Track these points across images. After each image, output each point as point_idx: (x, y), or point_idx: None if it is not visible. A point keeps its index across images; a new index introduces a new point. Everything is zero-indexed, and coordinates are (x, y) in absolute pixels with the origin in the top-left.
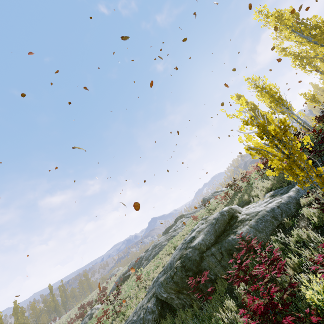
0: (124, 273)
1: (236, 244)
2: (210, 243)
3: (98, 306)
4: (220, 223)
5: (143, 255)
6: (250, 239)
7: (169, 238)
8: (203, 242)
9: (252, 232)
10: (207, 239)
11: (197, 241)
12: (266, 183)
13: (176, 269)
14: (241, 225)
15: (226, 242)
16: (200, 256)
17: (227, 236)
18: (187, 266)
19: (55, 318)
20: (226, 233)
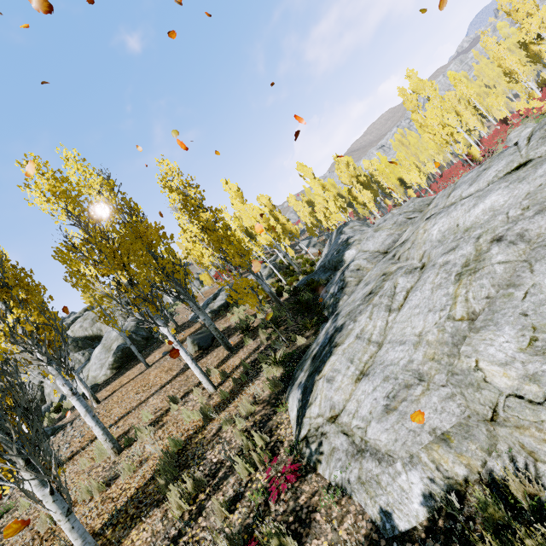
0: None
1: None
2: None
3: None
4: None
5: None
6: None
7: None
8: None
9: None
10: None
11: None
12: None
13: None
14: None
15: None
16: None
17: None
18: None
19: None
20: None
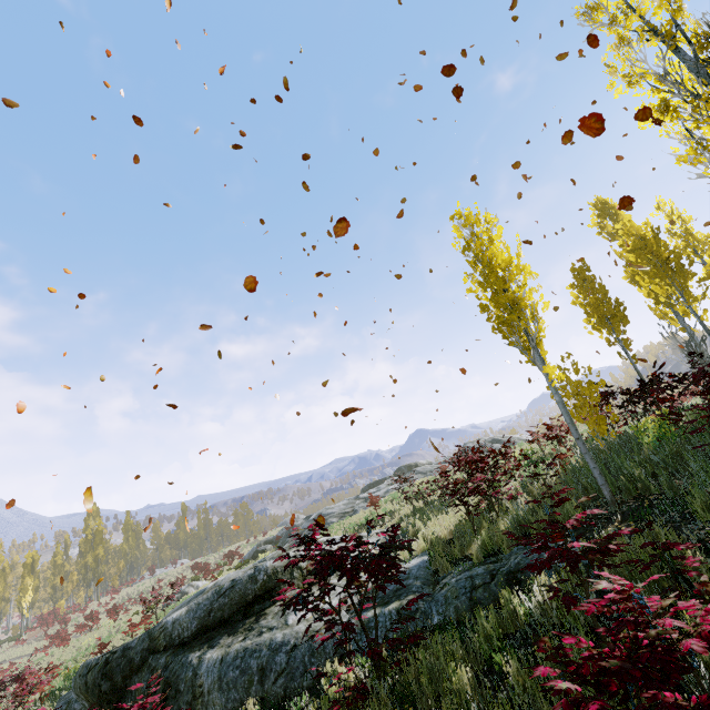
0: (268, 540)
1: (181, 682)
2: (181, 638)
3: (200, 583)
4: (232, 597)
5: (298, 524)
6: (201, 690)
7: (347, 513)
8: (169, 628)
9: (213, 677)
10: (180, 625)
11: (172, 615)
12: (462, 514)
13: (102, 658)
14: (237, 635)
15: (180, 662)
16: (143, 658)
17: (203, 644)
18: (110, 666)
19: (176, 561)
20: (222, 629)
